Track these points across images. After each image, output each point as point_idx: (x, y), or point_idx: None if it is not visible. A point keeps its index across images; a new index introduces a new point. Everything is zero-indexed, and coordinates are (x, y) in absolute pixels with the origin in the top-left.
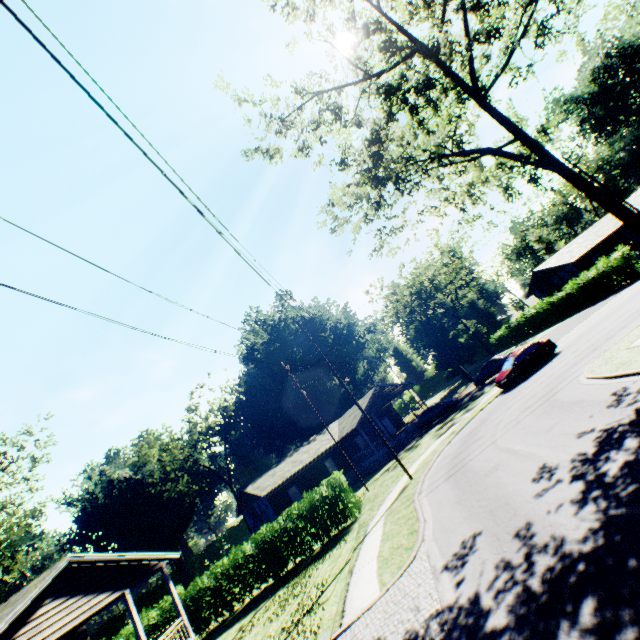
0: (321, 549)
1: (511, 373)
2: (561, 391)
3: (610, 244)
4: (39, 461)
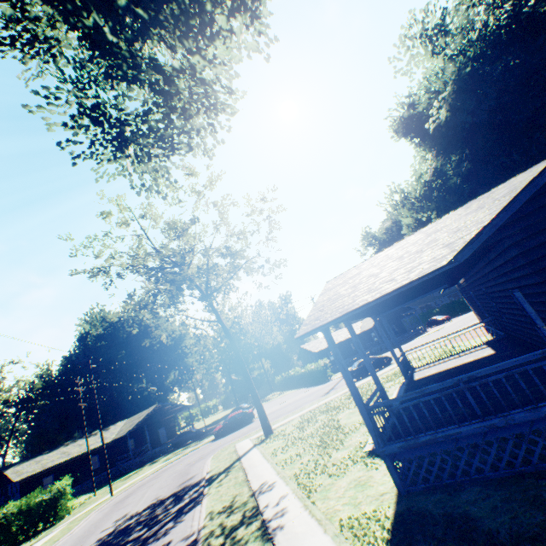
0: (23, 540)
1: (222, 428)
2: (202, 459)
3: (340, 347)
4: None
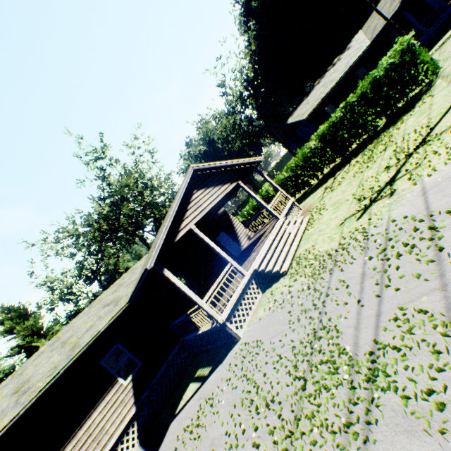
0: (387, 123)
1: None
2: None
3: None
4: (153, 153)
